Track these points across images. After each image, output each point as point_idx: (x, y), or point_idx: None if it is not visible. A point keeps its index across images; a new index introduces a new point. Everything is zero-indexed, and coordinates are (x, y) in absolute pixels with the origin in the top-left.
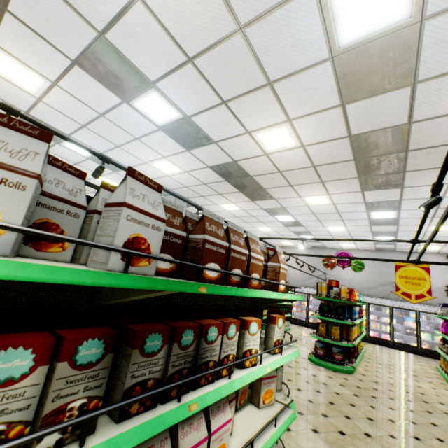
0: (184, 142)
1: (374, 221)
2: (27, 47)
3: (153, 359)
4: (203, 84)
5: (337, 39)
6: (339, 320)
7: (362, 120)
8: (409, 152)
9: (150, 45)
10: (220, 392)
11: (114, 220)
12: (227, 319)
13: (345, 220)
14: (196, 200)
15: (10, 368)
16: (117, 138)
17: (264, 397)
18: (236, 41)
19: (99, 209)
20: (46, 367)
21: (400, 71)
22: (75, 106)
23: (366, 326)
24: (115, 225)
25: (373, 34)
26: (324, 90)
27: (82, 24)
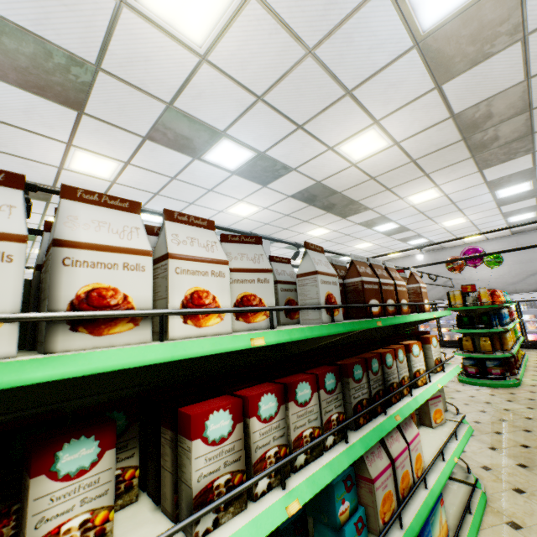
0: (260, 179)
1: (502, 201)
2: (102, 139)
3: (361, 384)
4: (275, 116)
5: (419, 25)
6: (486, 329)
7: (466, 95)
8: (533, 111)
9: (217, 99)
10: (410, 406)
11: (312, 286)
12: (392, 346)
13: (463, 210)
14: (278, 235)
15: (303, 395)
16: (189, 196)
17: (435, 417)
18: (306, 65)
19: (278, 280)
20: (316, 393)
21: (502, 30)
22: (147, 177)
23: (521, 330)
24: (315, 290)
25: (462, 5)
26: (413, 79)
27: (151, 102)
